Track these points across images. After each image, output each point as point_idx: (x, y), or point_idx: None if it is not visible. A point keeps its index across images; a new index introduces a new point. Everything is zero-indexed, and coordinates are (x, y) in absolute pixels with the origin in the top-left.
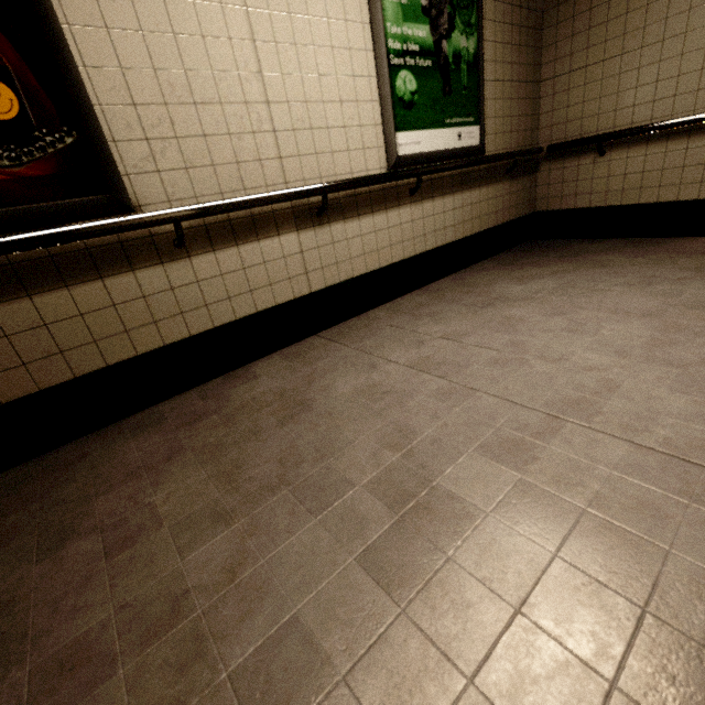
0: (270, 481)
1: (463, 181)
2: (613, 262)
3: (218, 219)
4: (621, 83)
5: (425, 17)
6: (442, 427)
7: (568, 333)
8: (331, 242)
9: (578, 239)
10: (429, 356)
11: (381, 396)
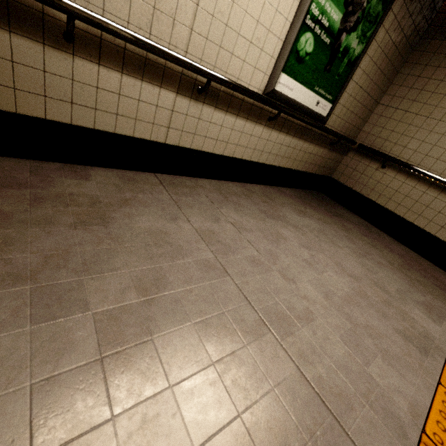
0: (22, 271)
1: (304, 133)
2: (352, 232)
3: (115, 42)
4: (417, 133)
5: (344, 7)
6: (187, 292)
7: (306, 264)
8: (197, 117)
9: (343, 207)
10: (215, 232)
11: (164, 244)
